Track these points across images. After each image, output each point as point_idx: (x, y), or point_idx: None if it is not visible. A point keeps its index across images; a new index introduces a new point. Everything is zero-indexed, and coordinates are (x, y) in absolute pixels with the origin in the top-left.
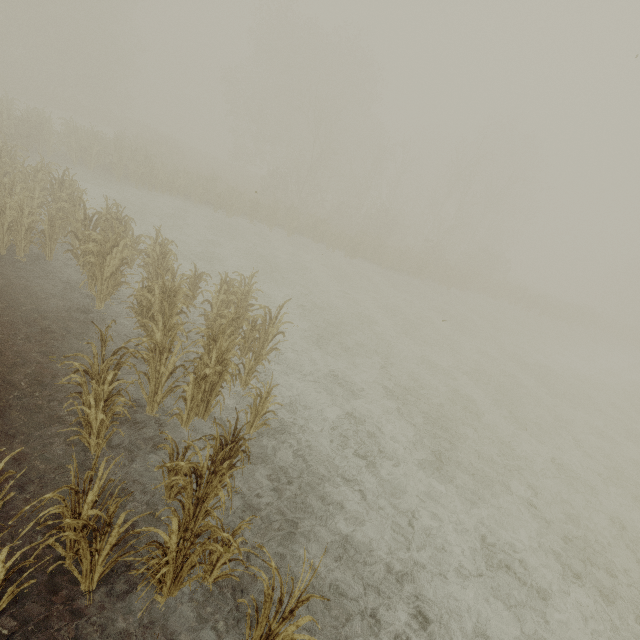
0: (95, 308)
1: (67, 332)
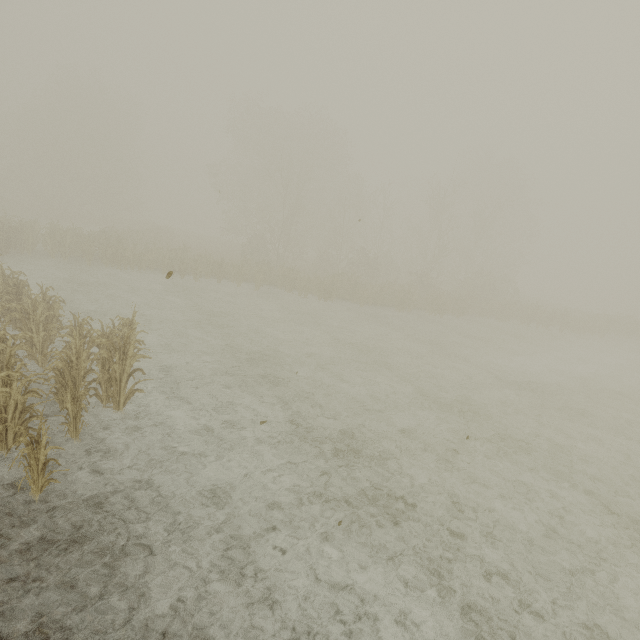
0: None
1: None
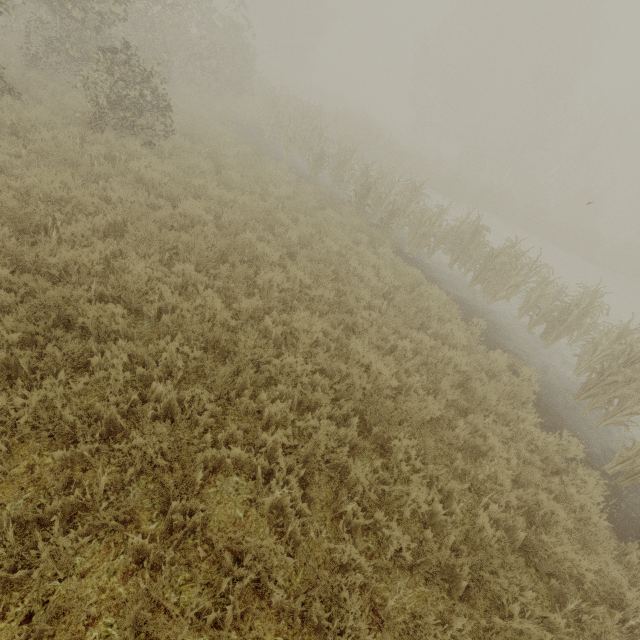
0: (485, 304)
1: (495, 325)
